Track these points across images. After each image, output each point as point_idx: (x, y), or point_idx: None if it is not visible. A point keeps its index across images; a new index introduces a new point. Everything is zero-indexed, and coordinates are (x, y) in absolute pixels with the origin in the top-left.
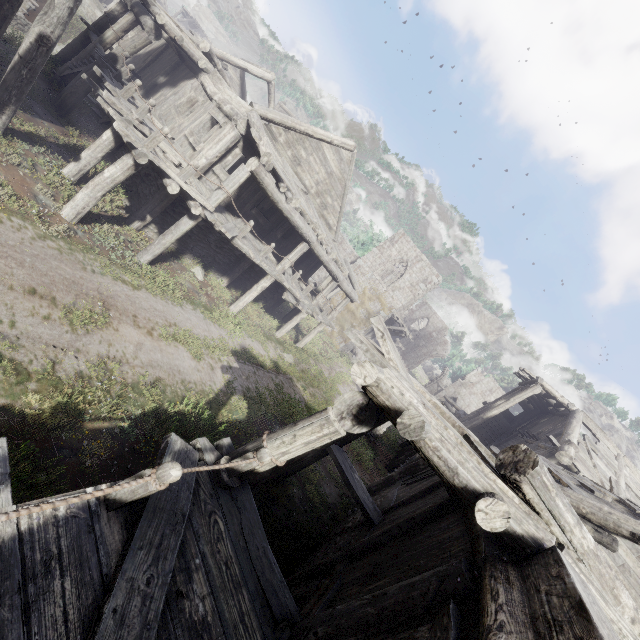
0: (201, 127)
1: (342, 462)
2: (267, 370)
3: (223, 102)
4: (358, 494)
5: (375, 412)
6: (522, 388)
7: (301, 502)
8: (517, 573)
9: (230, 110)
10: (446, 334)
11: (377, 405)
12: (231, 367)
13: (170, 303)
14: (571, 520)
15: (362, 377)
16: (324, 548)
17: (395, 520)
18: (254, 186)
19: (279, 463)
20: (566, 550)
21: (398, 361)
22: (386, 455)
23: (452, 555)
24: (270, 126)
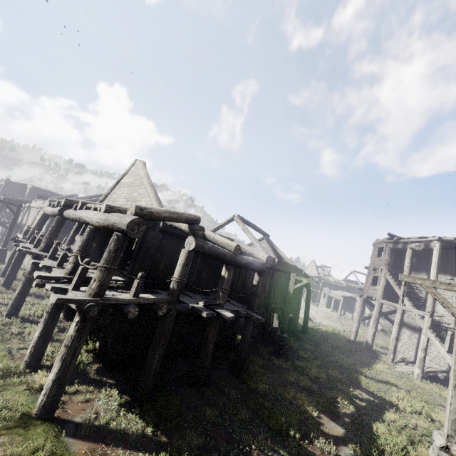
0: None
1: None
2: None
3: None
4: None
5: None
6: None
7: None
8: None
9: None
10: None
11: None
12: None
13: None
14: None
15: None
16: None
17: None
18: None
19: None
20: None
21: None
22: None
23: None
24: None
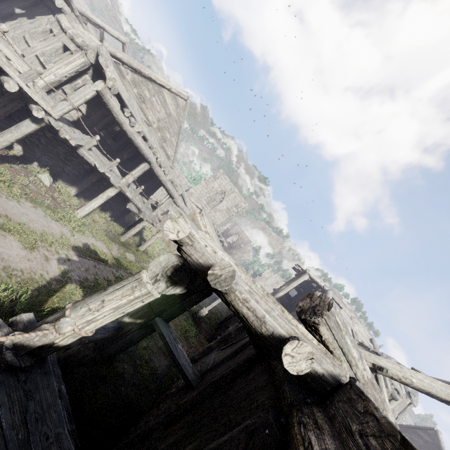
0: (53, 51)
1: (167, 335)
2: (108, 265)
3: (76, 35)
4: (180, 361)
5: (189, 272)
6: (297, 277)
7: (131, 376)
8: (323, 414)
9: (82, 42)
10: (250, 245)
11: (191, 264)
12: (70, 260)
13: (3, 196)
14: (356, 355)
15: (175, 232)
16: (147, 416)
17: (210, 380)
18: (103, 111)
19: (84, 333)
20: (358, 382)
21: (214, 235)
22: (208, 331)
23: (259, 405)
24: (118, 64)
